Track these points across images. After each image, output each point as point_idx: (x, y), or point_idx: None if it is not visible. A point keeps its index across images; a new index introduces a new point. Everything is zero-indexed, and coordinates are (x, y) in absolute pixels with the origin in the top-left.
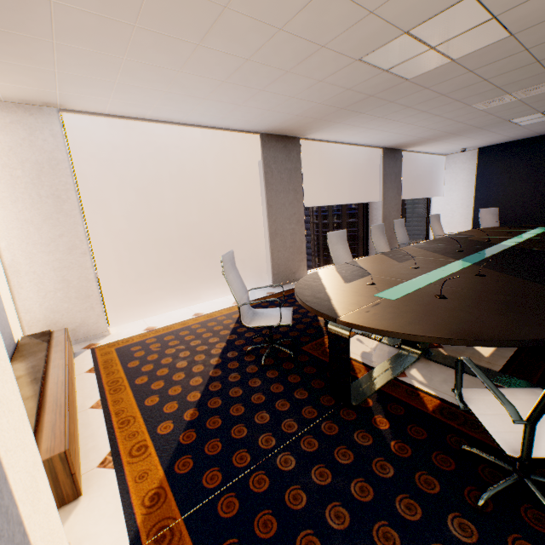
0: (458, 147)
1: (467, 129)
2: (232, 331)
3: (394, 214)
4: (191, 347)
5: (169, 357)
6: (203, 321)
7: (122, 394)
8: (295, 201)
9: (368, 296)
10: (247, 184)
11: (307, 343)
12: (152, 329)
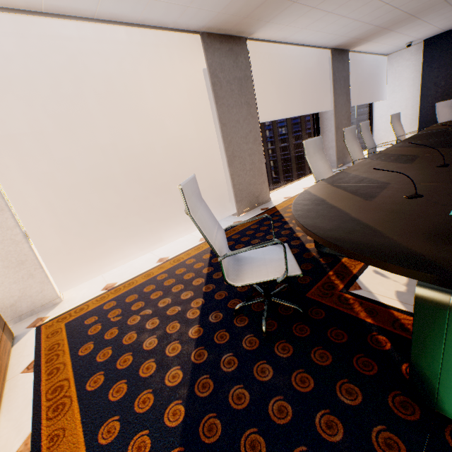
0: (405, 41)
1: (431, 6)
2: (207, 279)
3: (345, 122)
4: (159, 311)
5: (133, 331)
6: (169, 268)
7: (64, 419)
8: (249, 116)
9: (442, 218)
10: (193, 103)
11: (311, 286)
12: (111, 287)
